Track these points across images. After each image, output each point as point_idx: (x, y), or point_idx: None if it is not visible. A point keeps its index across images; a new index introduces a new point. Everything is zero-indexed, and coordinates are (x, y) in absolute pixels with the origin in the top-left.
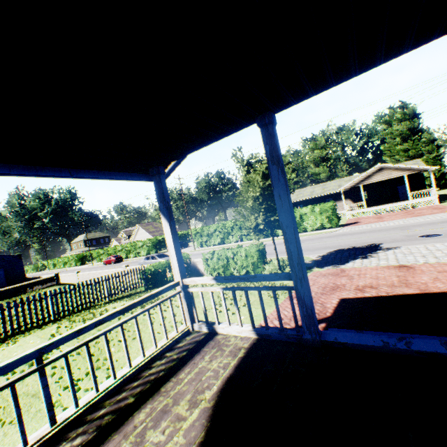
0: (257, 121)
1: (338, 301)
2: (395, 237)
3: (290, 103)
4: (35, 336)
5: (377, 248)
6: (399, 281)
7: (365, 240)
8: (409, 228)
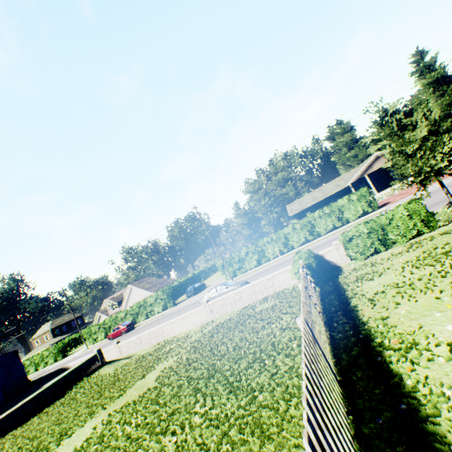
0: None
1: None
2: None
3: None
4: (430, 315)
5: None
6: None
7: None
8: None
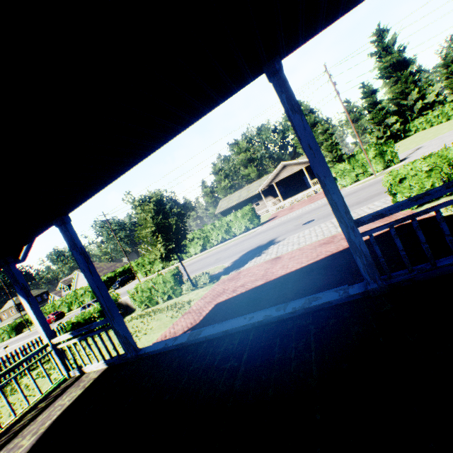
0: (54, 224)
1: (213, 306)
2: (289, 229)
3: (70, 210)
4: None
5: (272, 243)
6: (262, 274)
7: (270, 236)
8: (302, 217)
